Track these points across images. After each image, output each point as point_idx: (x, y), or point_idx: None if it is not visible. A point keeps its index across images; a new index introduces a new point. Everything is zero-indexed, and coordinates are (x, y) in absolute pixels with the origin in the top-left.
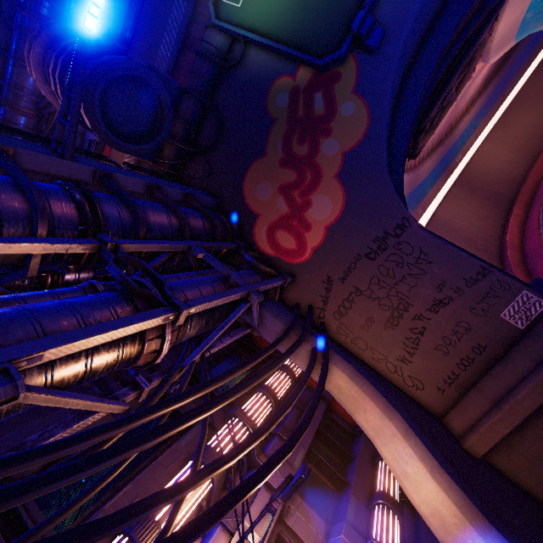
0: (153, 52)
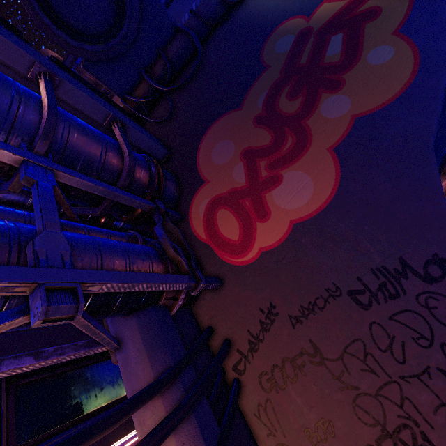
0: (177, 19)
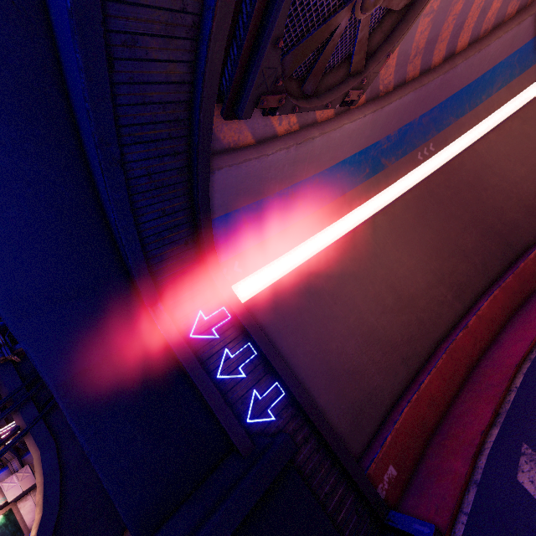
0: None
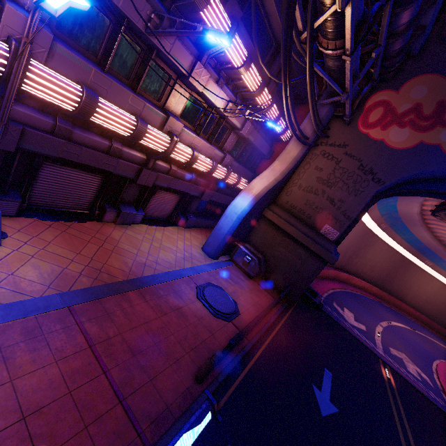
0: None
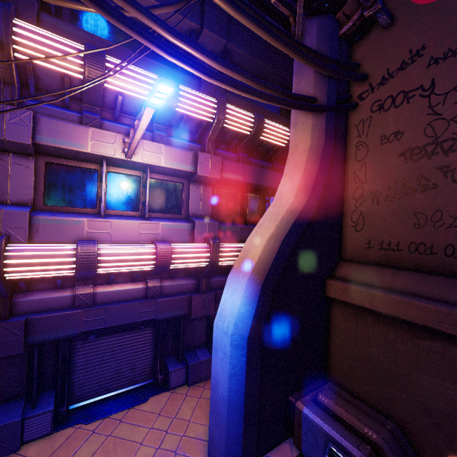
0: None
